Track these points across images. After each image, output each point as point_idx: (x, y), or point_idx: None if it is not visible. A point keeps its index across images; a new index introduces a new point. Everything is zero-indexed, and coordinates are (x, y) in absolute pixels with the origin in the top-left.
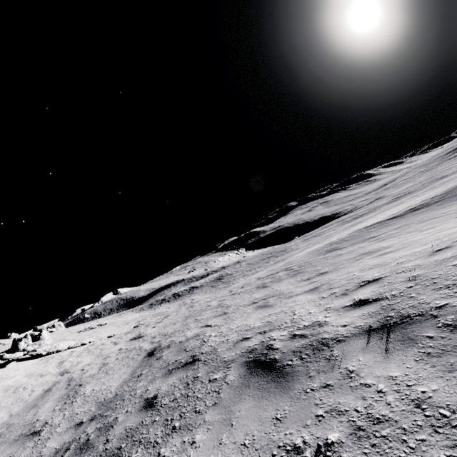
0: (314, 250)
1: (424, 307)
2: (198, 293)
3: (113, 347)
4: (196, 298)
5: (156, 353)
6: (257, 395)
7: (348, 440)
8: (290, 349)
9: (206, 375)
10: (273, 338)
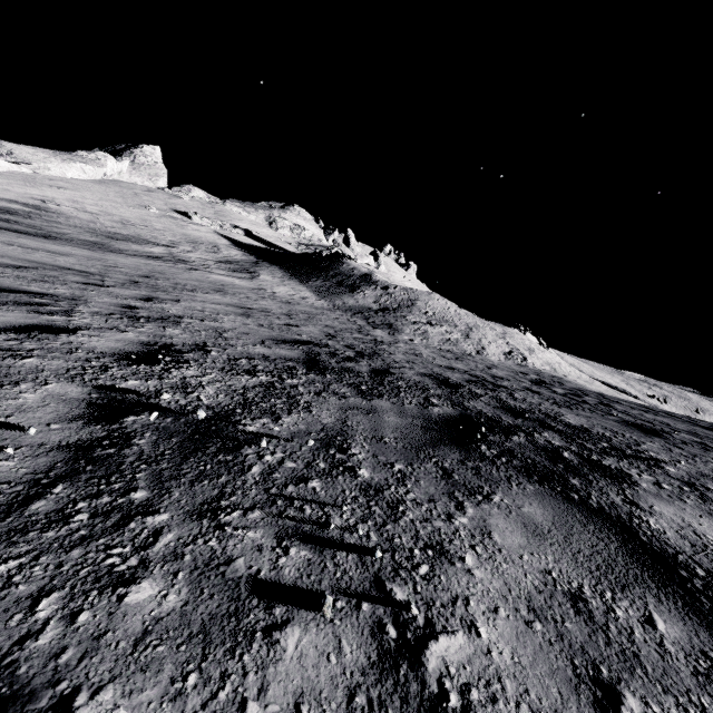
0: None
1: None
2: None
3: None
4: None
5: None
6: None
7: None
8: None
9: None
10: None
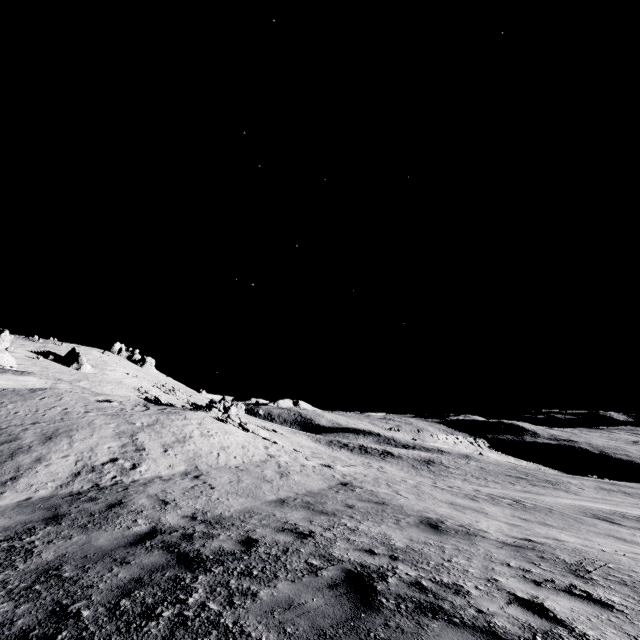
0: (585, 506)
1: (548, 551)
2: (391, 462)
3: (306, 461)
4: (387, 467)
5: (349, 486)
6: (421, 530)
7: (451, 548)
8: (454, 528)
9: (392, 513)
10: (447, 520)
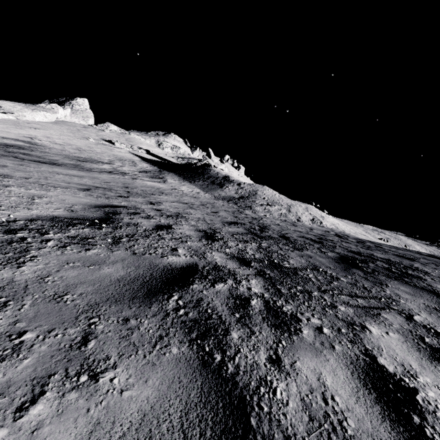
0: None
1: None
2: None
3: None
4: None
5: None
6: None
7: None
8: None
9: None
10: None
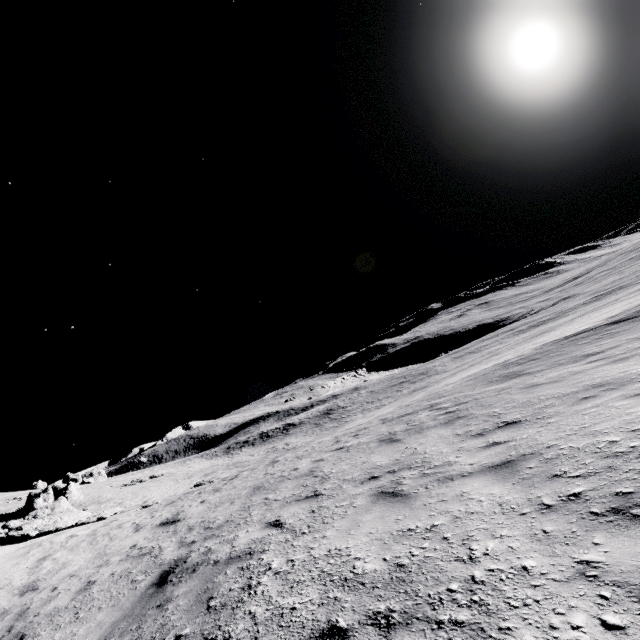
0: (476, 374)
1: None
2: (295, 433)
3: (129, 537)
4: (292, 441)
5: (169, 579)
6: None
7: None
8: None
9: None
10: None
